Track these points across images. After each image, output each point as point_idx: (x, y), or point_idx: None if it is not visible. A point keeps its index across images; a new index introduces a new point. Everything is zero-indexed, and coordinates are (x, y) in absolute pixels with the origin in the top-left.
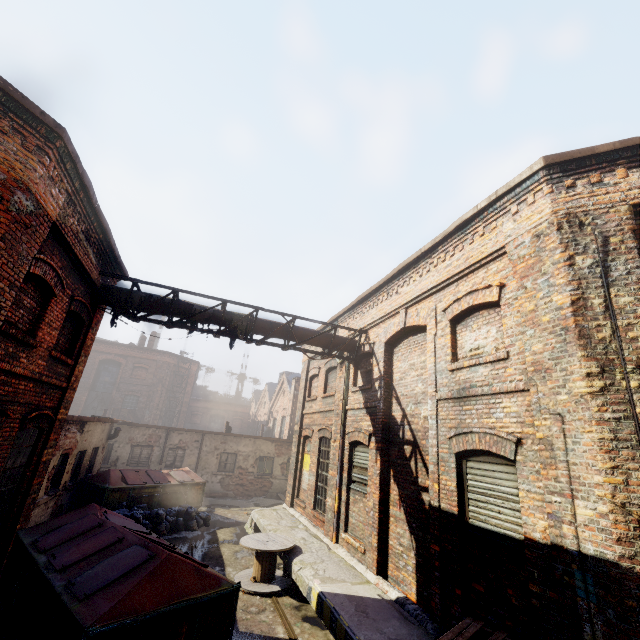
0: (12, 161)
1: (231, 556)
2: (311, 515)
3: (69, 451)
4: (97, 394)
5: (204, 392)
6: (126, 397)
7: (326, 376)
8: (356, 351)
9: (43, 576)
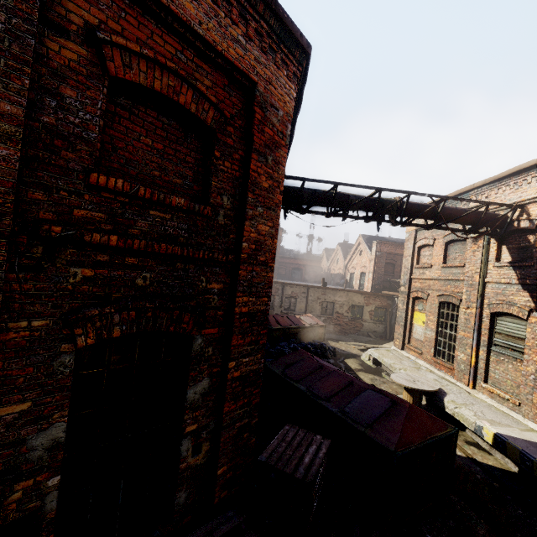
0: (284, 95)
1: (371, 382)
2: (431, 361)
3: None
4: None
5: (282, 250)
6: None
7: (445, 247)
8: (506, 227)
9: (315, 401)
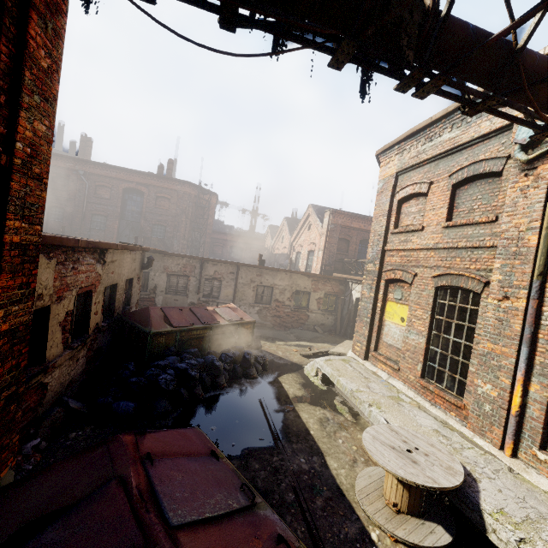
0: None
1: (320, 431)
2: (416, 384)
3: (90, 288)
4: (127, 223)
5: (221, 226)
6: (154, 227)
7: (452, 193)
8: None
9: None
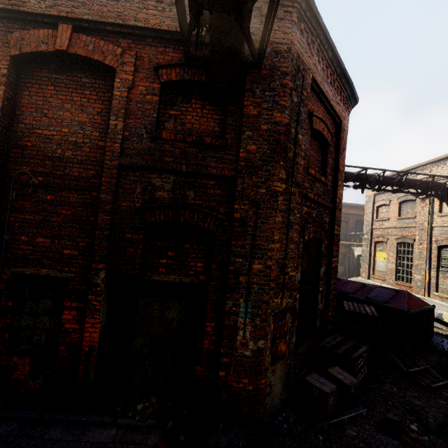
0: (346, 124)
1: None
2: (393, 284)
3: None
4: None
5: None
6: None
7: (399, 205)
8: (445, 190)
9: (345, 295)
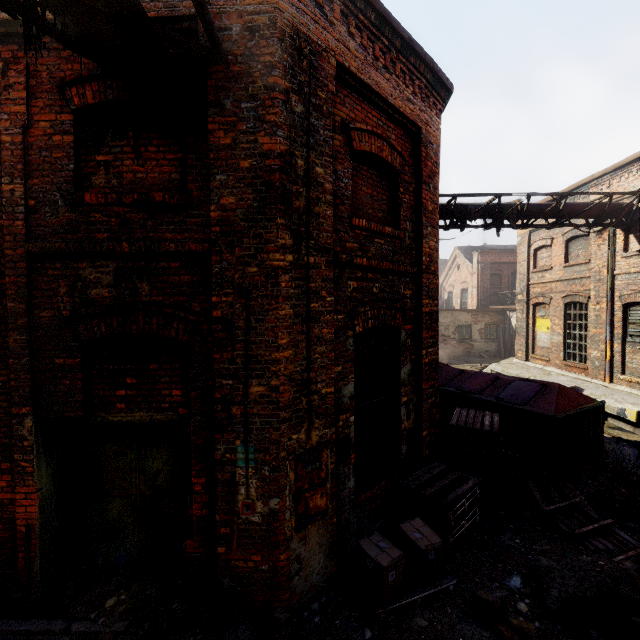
0: (435, 131)
1: None
2: (561, 365)
3: None
4: None
5: None
6: None
7: (566, 246)
8: (632, 215)
9: (467, 396)
